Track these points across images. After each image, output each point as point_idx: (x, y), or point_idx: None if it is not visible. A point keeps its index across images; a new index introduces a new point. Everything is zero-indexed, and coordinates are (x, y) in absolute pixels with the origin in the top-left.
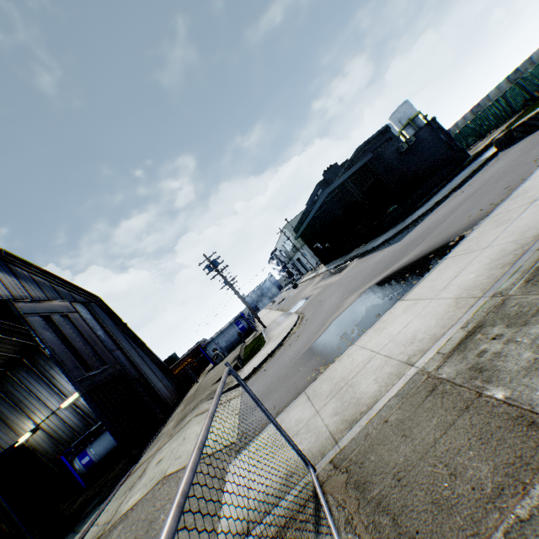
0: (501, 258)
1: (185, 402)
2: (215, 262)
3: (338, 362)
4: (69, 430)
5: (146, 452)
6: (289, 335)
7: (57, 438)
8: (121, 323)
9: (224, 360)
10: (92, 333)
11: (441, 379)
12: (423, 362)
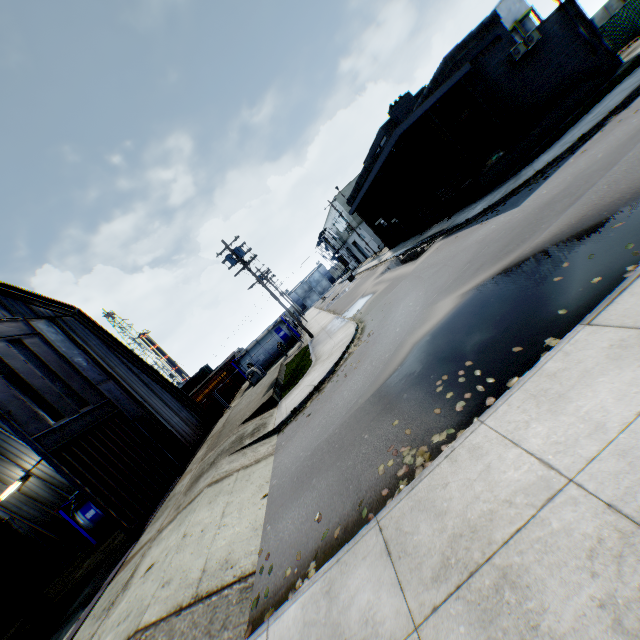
0: None
1: (209, 442)
2: (238, 251)
3: (447, 462)
4: None
5: (150, 524)
6: (344, 357)
7: (57, 484)
8: (115, 342)
9: (260, 383)
10: (64, 361)
11: None
12: None
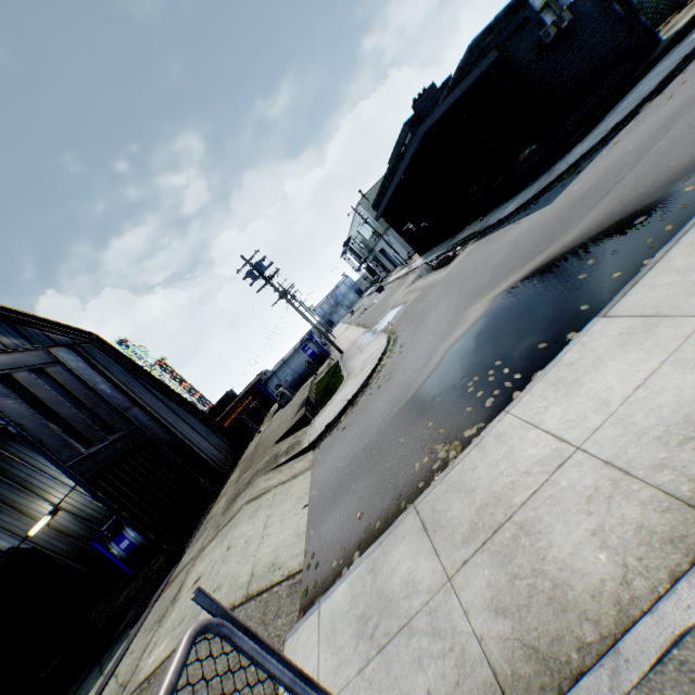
0: None
1: (242, 465)
2: (259, 266)
3: (476, 449)
4: (100, 508)
5: (190, 547)
6: (376, 370)
7: (87, 518)
8: (137, 368)
9: (290, 404)
10: (88, 389)
11: None
12: None
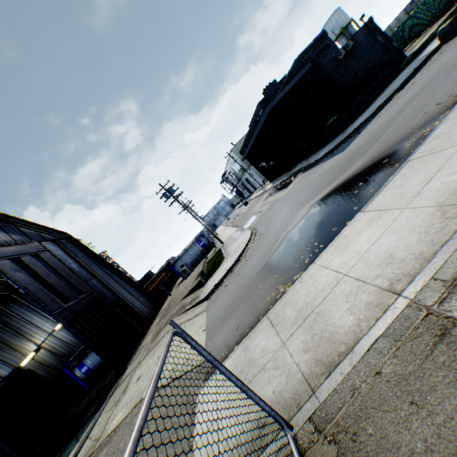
0: None
1: (160, 315)
2: (170, 190)
3: (298, 283)
4: (67, 346)
5: (130, 364)
6: (245, 251)
7: (58, 353)
8: (93, 254)
9: (190, 276)
10: (65, 267)
11: (453, 319)
12: (414, 291)
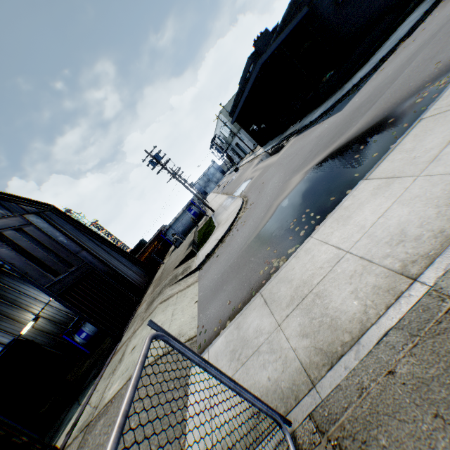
0: None
1: (154, 284)
2: (157, 156)
3: (294, 259)
4: (65, 315)
5: (126, 332)
6: (236, 220)
7: (57, 321)
8: (81, 226)
9: (182, 245)
10: (52, 240)
11: None
12: (434, 276)
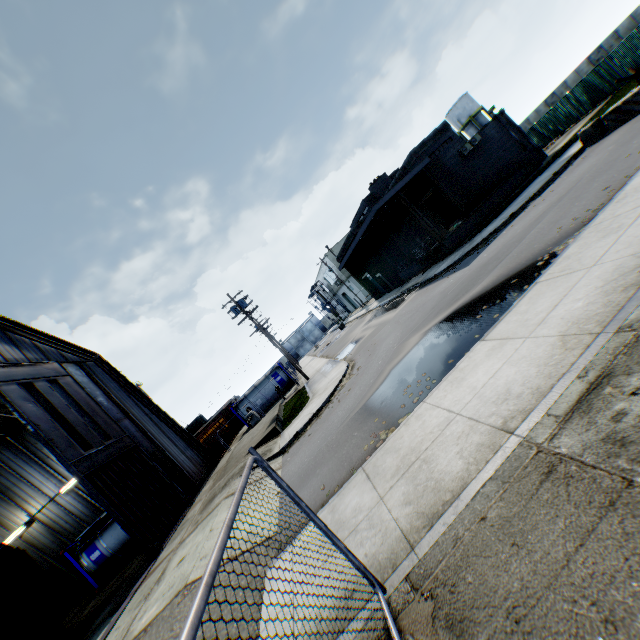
0: (620, 278)
1: (215, 476)
2: (242, 303)
3: (403, 426)
4: (73, 520)
5: (167, 545)
6: (337, 389)
7: (59, 530)
8: (129, 385)
9: (260, 422)
10: (90, 400)
11: (560, 455)
12: (527, 428)
